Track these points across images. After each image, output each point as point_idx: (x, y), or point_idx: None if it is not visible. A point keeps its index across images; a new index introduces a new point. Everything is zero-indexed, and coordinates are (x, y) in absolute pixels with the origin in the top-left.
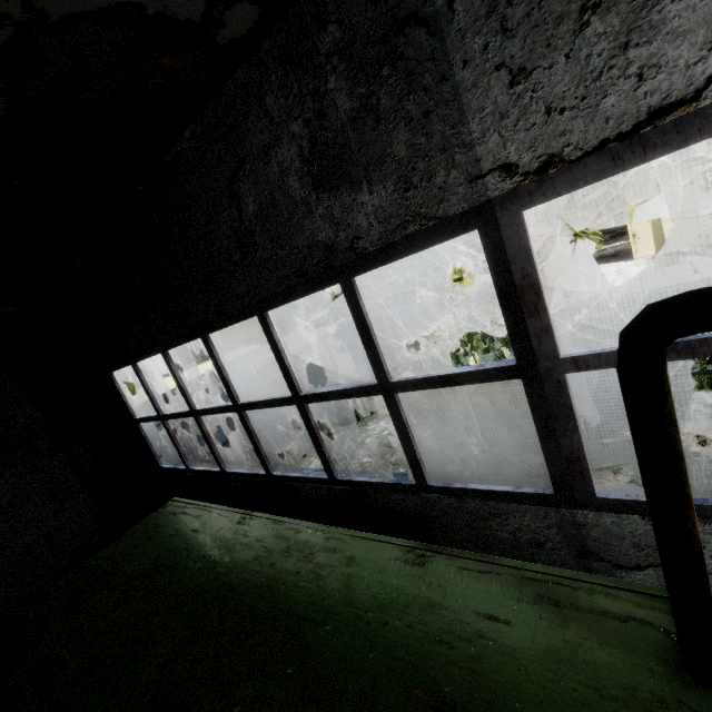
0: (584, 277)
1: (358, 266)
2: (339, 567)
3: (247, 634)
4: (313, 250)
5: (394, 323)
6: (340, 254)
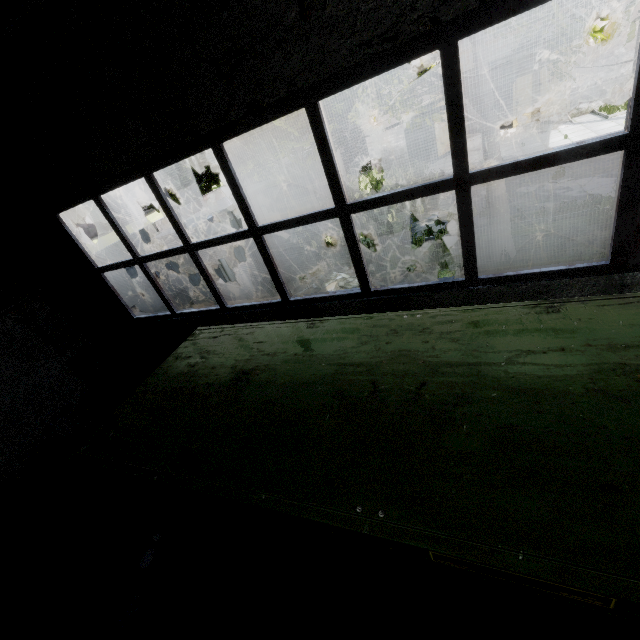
0: (472, 144)
1: (474, 21)
2: (470, 330)
3: (417, 386)
4: None
5: (312, 185)
6: (457, 1)
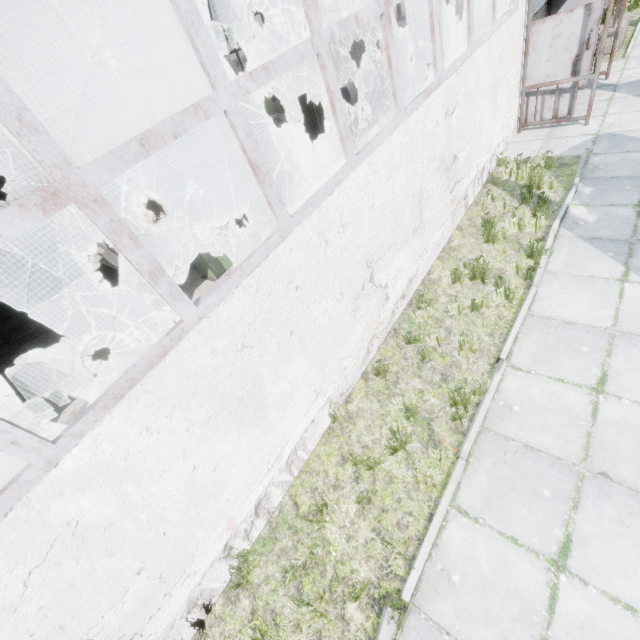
0: None
1: None
2: None
3: None
4: None
5: None
6: None
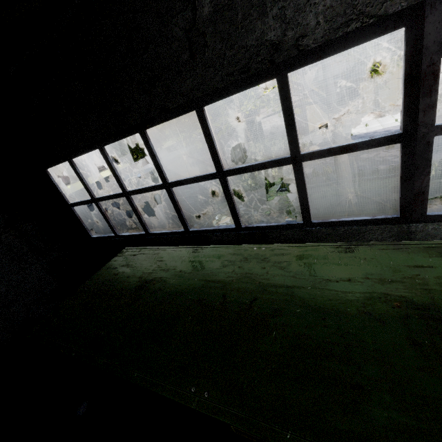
0: None
1: (296, 62)
2: (293, 261)
3: (251, 300)
4: (259, 49)
5: (222, 149)
6: (284, 51)
